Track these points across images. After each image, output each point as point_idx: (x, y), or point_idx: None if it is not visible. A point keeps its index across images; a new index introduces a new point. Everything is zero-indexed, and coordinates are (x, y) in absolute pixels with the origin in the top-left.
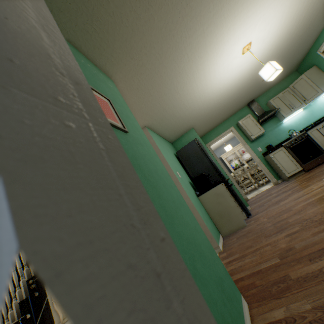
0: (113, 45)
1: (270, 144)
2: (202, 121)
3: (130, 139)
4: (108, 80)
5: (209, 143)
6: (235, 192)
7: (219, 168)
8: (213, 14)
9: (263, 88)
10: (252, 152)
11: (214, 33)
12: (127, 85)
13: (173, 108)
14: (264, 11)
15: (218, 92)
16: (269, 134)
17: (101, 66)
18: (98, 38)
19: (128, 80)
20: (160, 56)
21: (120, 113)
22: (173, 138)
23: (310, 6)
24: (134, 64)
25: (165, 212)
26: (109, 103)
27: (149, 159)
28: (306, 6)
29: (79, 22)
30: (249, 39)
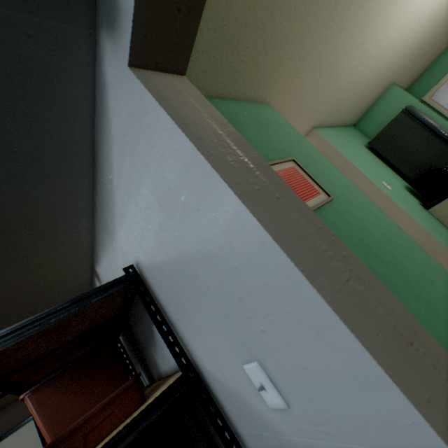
0: (265, 62)
1: None
2: (412, 61)
3: (339, 206)
4: (265, 110)
5: (430, 91)
6: None
7: None
8: None
9: None
10: None
11: None
12: (286, 95)
13: (355, 77)
14: None
15: None
16: None
17: (252, 97)
18: (247, 68)
19: (286, 89)
20: (332, 21)
21: (307, 166)
22: (355, 118)
23: None
24: (294, 62)
25: (424, 304)
26: (295, 165)
27: (367, 221)
28: None
29: (224, 67)
30: None
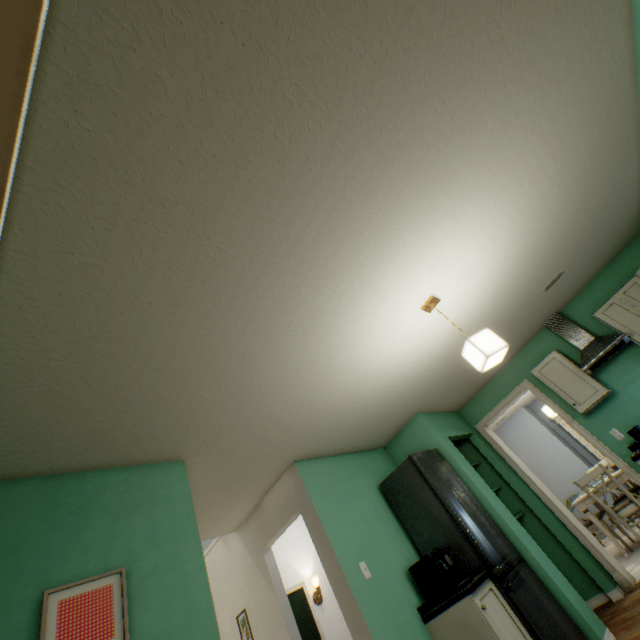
0: (158, 439)
1: (635, 425)
2: (433, 396)
3: None
4: (168, 474)
5: (481, 420)
6: (525, 611)
7: (494, 514)
8: (304, 332)
9: (566, 291)
10: (596, 441)
11: (329, 338)
12: (214, 449)
13: (334, 421)
14: (418, 266)
15: (429, 359)
16: (631, 392)
17: (155, 459)
18: (132, 446)
19: (211, 446)
20: (244, 405)
21: (146, 577)
22: (381, 441)
23: (544, 190)
24: (207, 432)
25: None
26: (119, 579)
27: None
28: (529, 198)
29: (97, 452)
30: (423, 296)
